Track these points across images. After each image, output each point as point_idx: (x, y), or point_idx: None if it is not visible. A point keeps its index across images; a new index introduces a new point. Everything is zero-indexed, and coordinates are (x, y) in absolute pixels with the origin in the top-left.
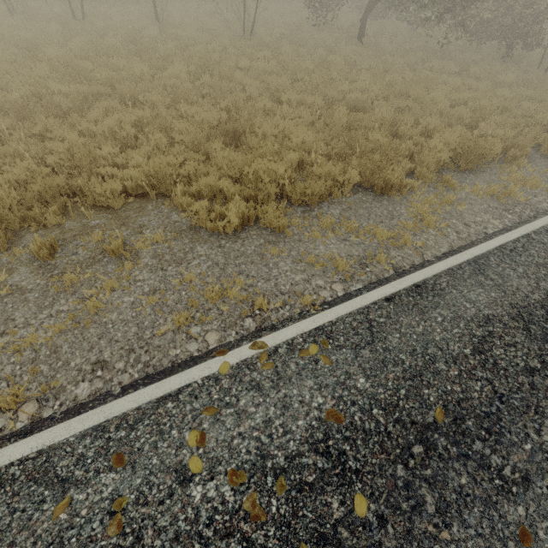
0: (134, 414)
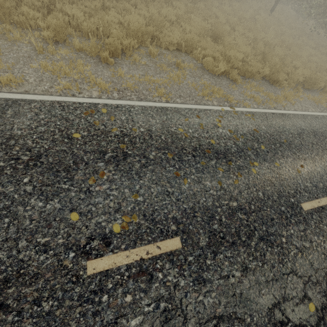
0: (198, 109)
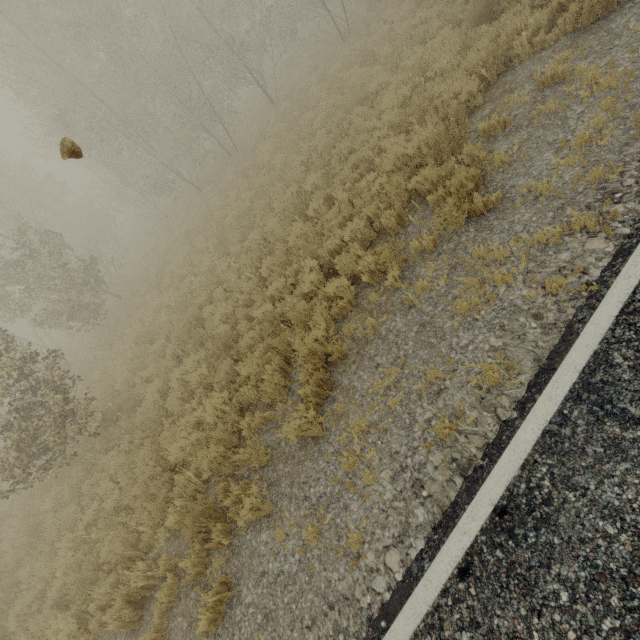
0: None
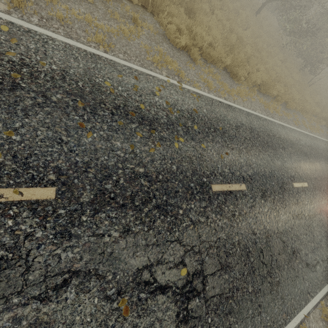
0: (140, 72)
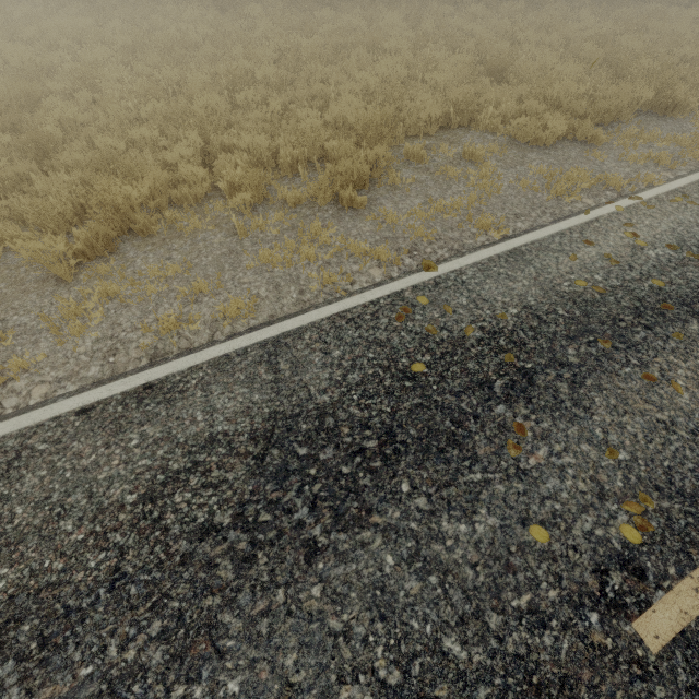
0: (575, 228)
